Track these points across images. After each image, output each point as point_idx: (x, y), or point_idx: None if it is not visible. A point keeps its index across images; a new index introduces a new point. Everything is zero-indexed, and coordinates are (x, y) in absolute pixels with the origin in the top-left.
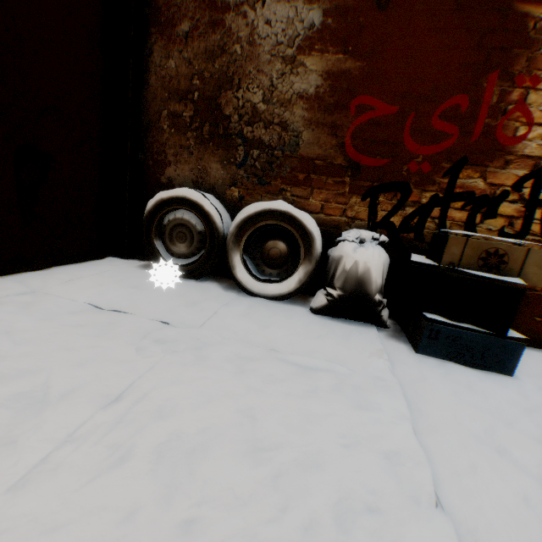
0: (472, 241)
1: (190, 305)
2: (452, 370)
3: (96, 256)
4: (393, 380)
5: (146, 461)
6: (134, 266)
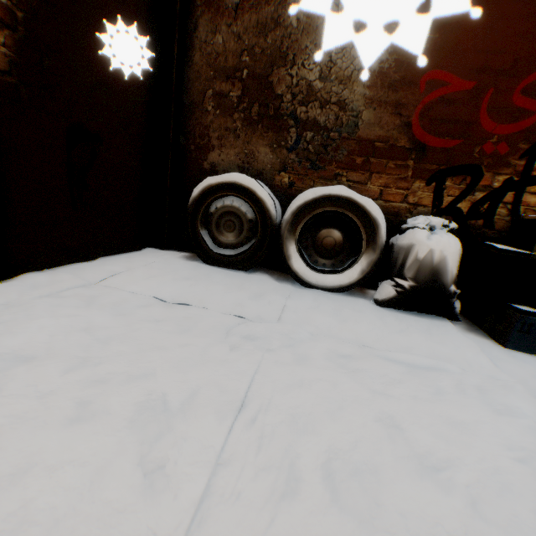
0: None
1: (253, 297)
2: None
3: (136, 246)
4: (508, 379)
5: (321, 489)
6: (176, 257)
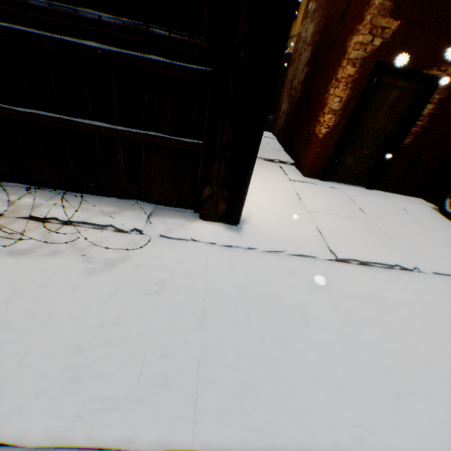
0: None
1: (438, 226)
2: None
3: (415, 196)
4: None
5: (400, 232)
6: (428, 205)
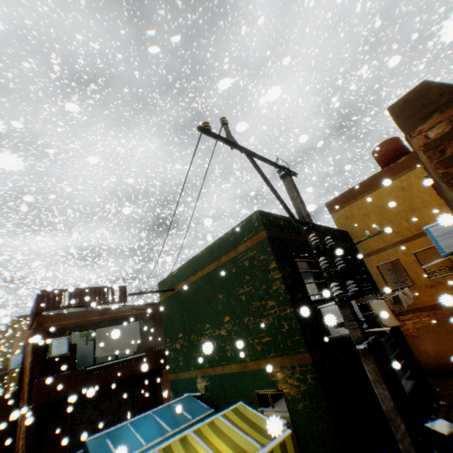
0: None
1: None
2: None
3: None
4: None
5: None
6: None
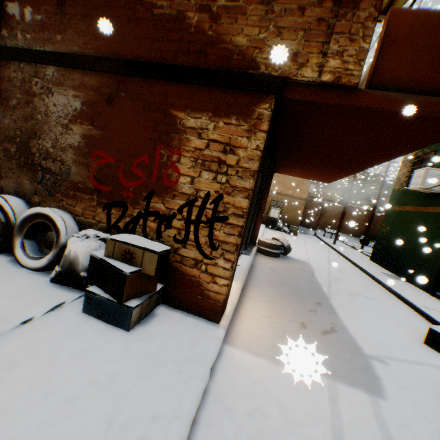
0: (118, 244)
1: None
2: (87, 324)
3: None
4: (15, 325)
5: None
6: None
